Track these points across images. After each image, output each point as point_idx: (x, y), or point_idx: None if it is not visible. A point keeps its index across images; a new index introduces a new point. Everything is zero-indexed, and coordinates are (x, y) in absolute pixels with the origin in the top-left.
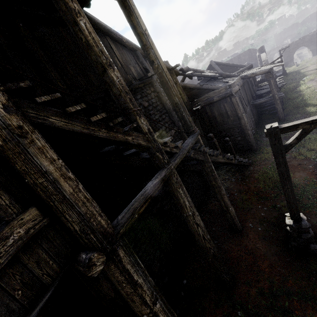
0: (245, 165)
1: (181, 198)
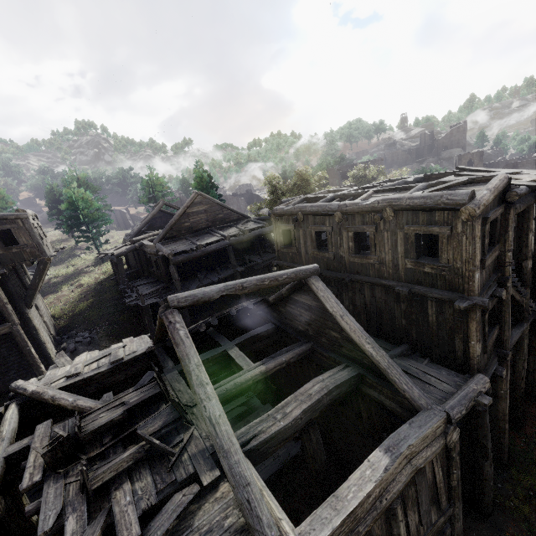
0: None
1: (523, 345)
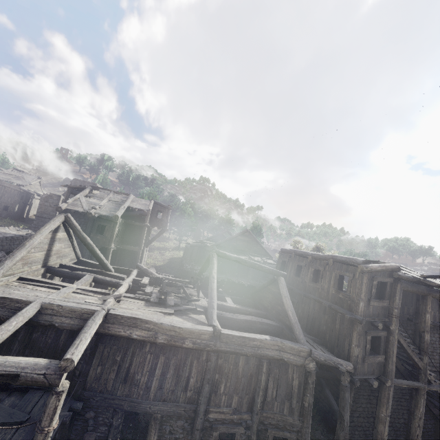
0: None
1: (419, 403)
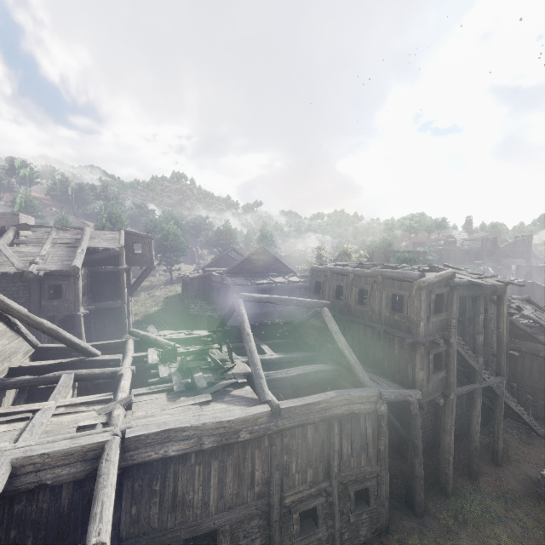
0: (539, 433)
1: (477, 403)
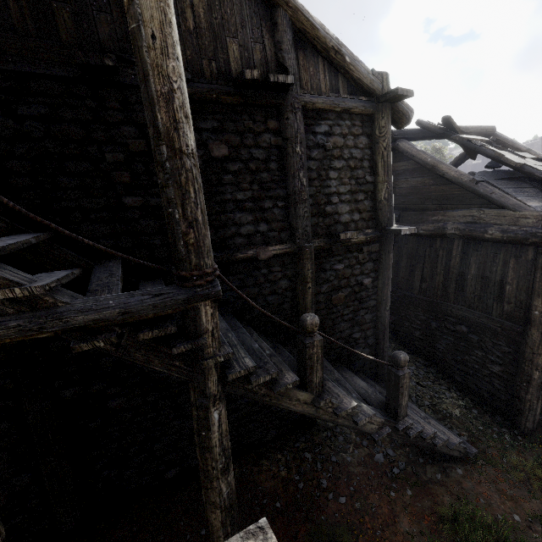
0: (440, 451)
1: None
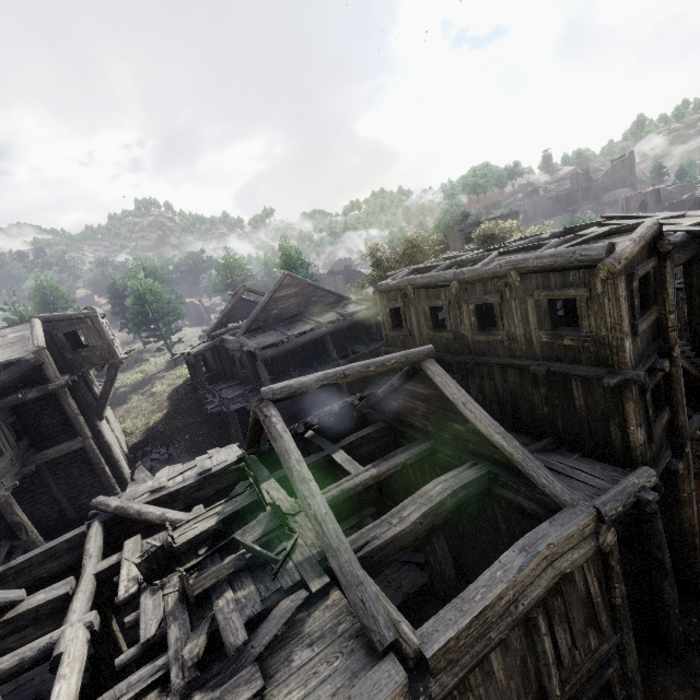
0: None
1: None
